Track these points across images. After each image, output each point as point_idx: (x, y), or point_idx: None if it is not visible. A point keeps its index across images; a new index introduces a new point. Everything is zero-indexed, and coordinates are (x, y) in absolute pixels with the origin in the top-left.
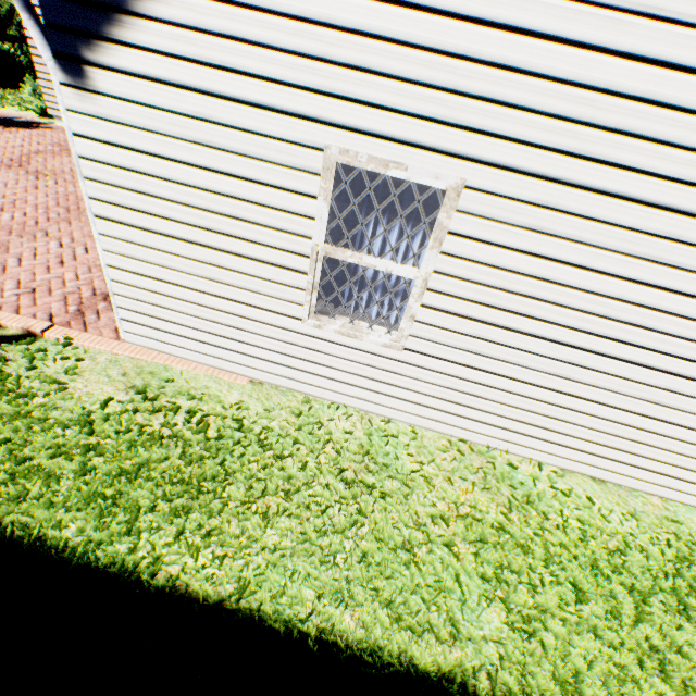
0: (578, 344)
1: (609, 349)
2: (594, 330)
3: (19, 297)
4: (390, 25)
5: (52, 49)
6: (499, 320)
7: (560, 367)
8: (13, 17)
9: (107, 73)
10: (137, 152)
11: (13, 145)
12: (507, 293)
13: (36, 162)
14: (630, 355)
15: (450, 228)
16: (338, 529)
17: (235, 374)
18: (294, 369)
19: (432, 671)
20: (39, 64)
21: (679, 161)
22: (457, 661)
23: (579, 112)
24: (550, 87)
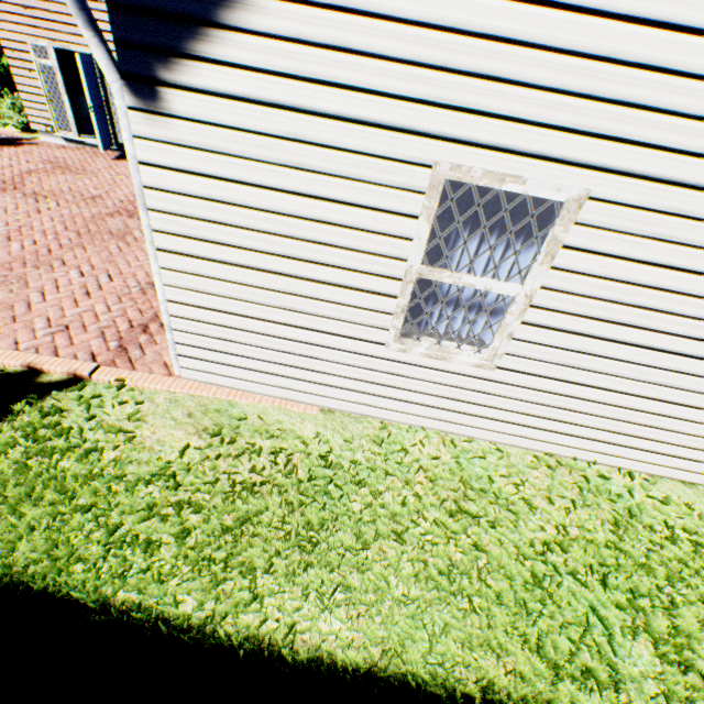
0: (687, 352)
1: None
2: None
3: (53, 336)
4: (527, 27)
5: (121, 70)
6: (605, 332)
7: (665, 375)
8: None
9: (184, 94)
10: (213, 179)
11: (1, 165)
12: (618, 304)
13: (31, 183)
14: None
15: (565, 242)
16: (464, 570)
17: (303, 404)
18: (369, 394)
19: None
20: (18, 76)
21: None
22: None
23: None
24: (701, 87)
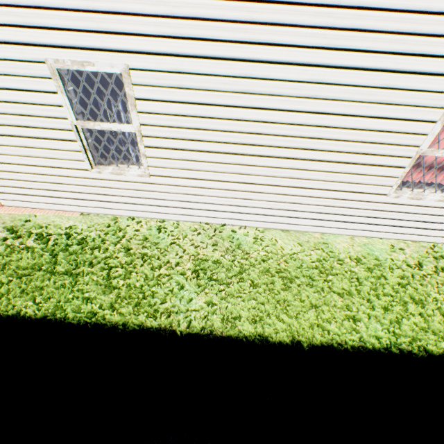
0: (235, 152)
1: (252, 151)
2: (238, 141)
3: None
4: None
5: None
6: (189, 146)
7: (233, 167)
8: None
9: None
10: None
11: None
12: (184, 129)
13: None
14: (263, 152)
15: (136, 96)
16: (117, 275)
17: (72, 212)
18: (101, 201)
19: (156, 328)
20: None
21: (228, 30)
22: (169, 321)
23: (164, 11)
24: None
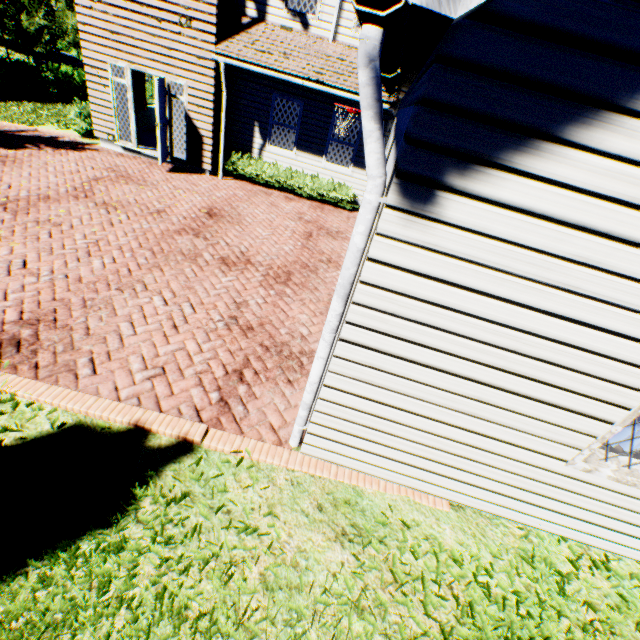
0: None
1: None
2: None
3: (151, 381)
4: None
5: (400, 167)
6: None
7: None
8: (41, 36)
9: (467, 201)
10: (451, 285)
11: (69, 170)
12: None
13: (99, 191)
14: None
15: None
16: None
17: (429, 495)
18: (516, 499)
19: None
20: (92, 89)
21: None
22: None
23: None
24: None
